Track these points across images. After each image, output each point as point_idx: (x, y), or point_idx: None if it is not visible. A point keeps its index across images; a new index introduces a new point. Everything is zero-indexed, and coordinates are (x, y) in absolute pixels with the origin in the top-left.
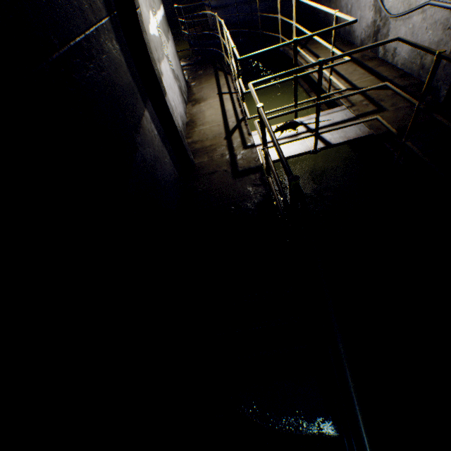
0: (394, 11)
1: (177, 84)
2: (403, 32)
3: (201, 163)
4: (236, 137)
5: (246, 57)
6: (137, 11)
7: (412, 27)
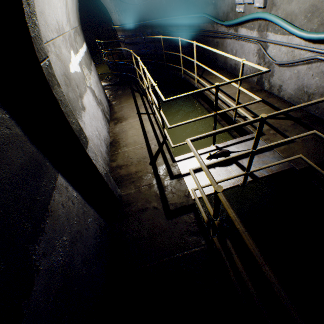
0: (278, 59)
1: (100, 109)
2: (288, 75)
3: (129, 195)
4: (161, 163)
5: (171, 99)
6: (42, 63)
7: (297, 73)
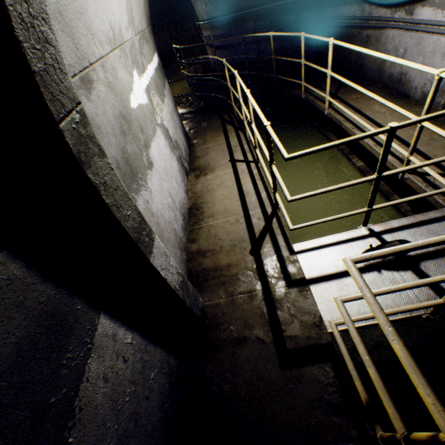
0: None
1: (175, 157)
2: None
3: (216, 307)
4: (269, 253)
5: (300, 154)
6: (63, 123)
7: None
